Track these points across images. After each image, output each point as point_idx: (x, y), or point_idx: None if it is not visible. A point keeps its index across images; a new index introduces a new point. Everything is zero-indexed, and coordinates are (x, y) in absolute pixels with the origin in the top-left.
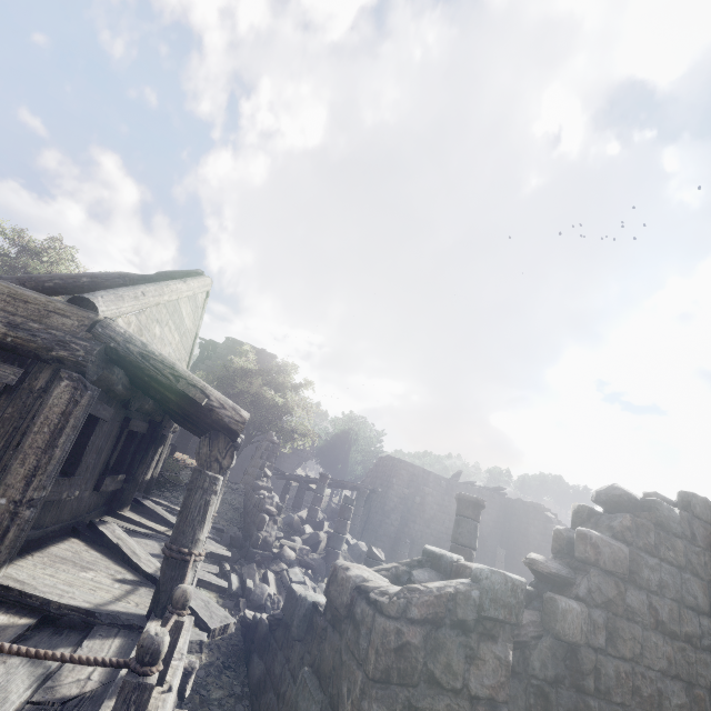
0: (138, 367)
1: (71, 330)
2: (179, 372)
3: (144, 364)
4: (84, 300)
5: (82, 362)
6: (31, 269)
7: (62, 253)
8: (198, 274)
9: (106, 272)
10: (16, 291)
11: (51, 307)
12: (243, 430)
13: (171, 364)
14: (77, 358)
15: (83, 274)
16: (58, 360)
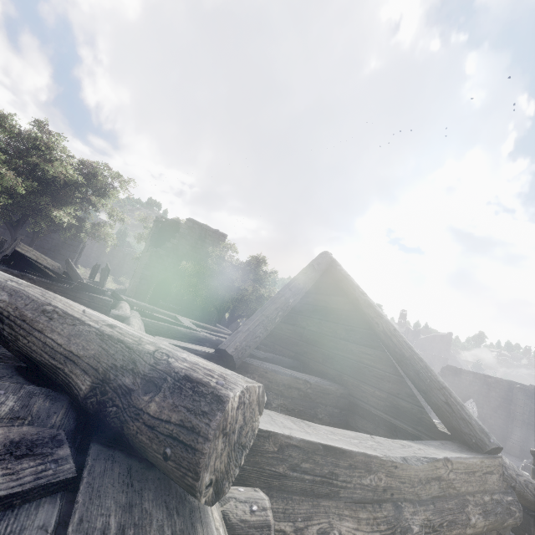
0: (522, 495)
1: (498, 487)
2: (532, 483)
3: (527, 492)
4: (498, 448)
5: (518, 522)
6: (29, 164)
7: (62, 148)
8: (331, 259)
9: (294, 284)
10: (466, 464)
11: (484, 467)
12: (227, 311)
13: (528, 478)
14: (516, 520)
15: (288, 295)
16: (504, 527)
